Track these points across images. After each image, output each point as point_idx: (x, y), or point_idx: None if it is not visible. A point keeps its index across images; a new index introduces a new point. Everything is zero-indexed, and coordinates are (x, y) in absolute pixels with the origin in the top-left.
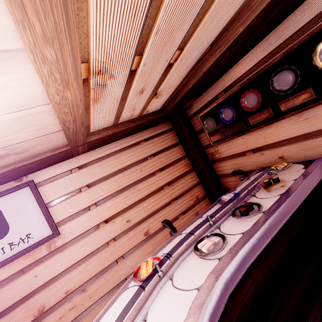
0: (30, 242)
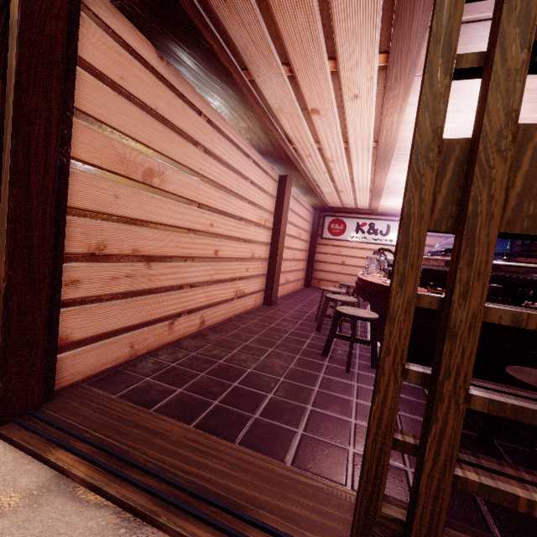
0: (391, 243)
